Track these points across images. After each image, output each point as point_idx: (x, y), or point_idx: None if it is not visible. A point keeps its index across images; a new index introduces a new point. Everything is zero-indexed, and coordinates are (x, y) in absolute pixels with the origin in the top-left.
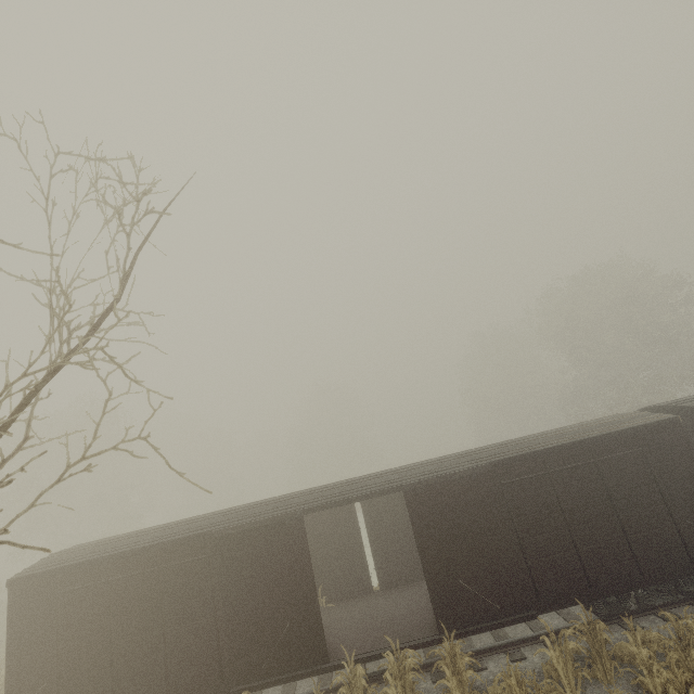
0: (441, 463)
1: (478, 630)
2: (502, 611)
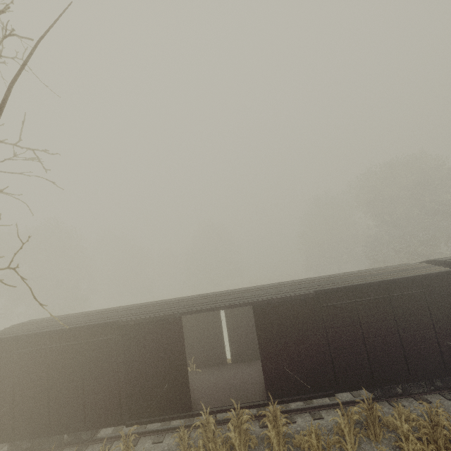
0: (281, 288)
1: (293, 400)
2: (311, 389)
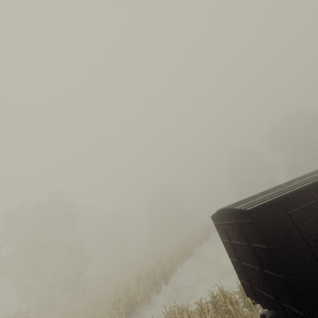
0: None
1: None
2: None
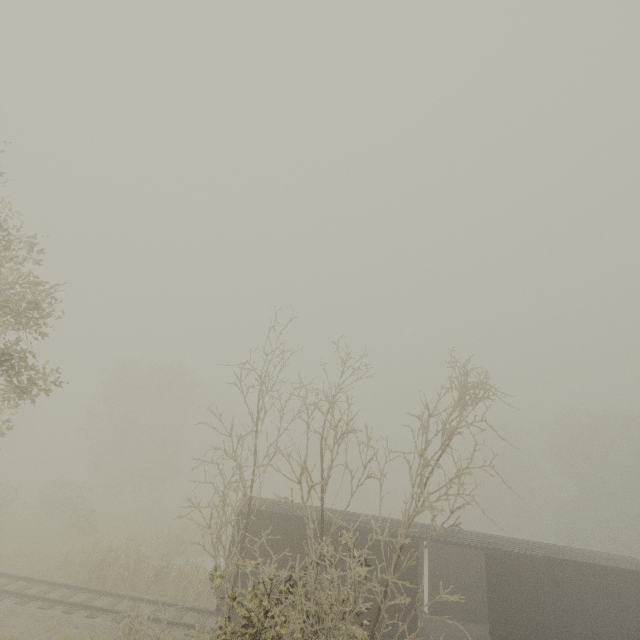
0: (507, 542)
1: None
2: None
